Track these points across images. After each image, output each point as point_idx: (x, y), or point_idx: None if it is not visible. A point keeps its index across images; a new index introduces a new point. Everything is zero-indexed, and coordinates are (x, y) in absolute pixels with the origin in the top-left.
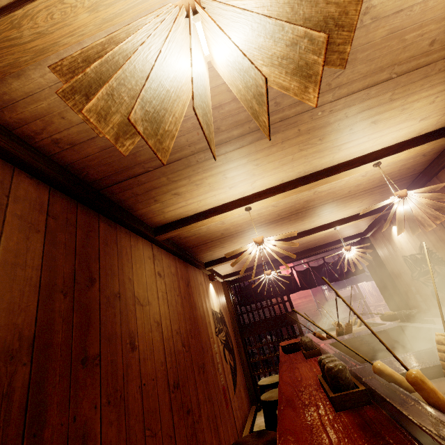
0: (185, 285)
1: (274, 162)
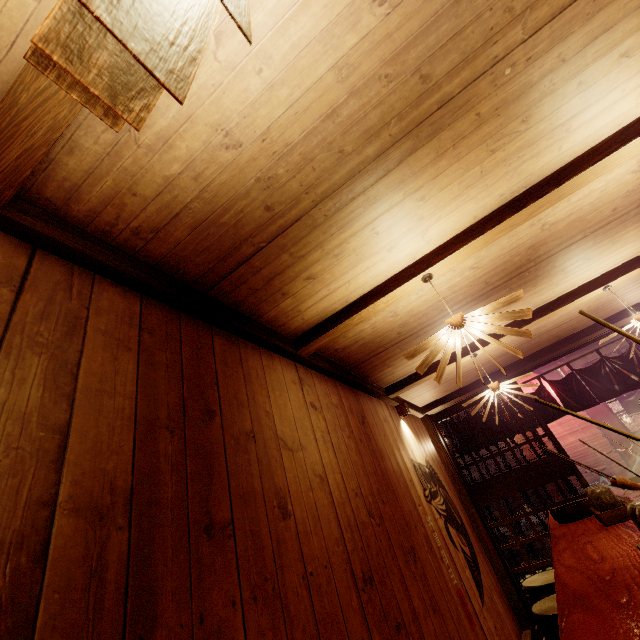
0: (359, 422)
1: (451, 186)
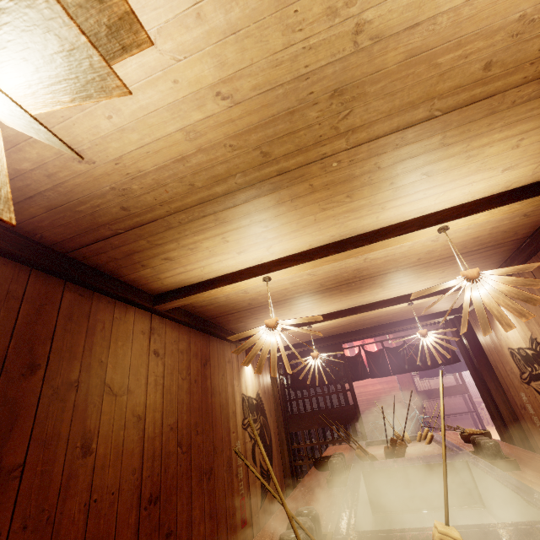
0: (201, 364)
1: (290, 223)
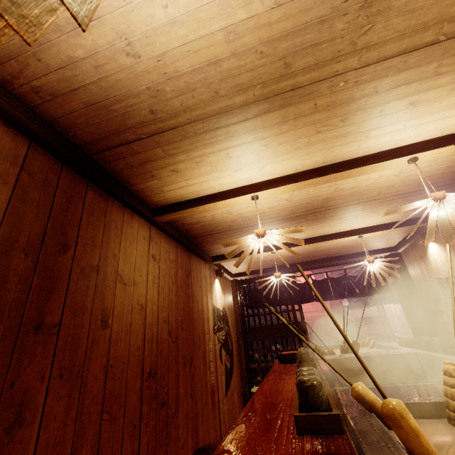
0: (185, 274)
1: (286, 144)
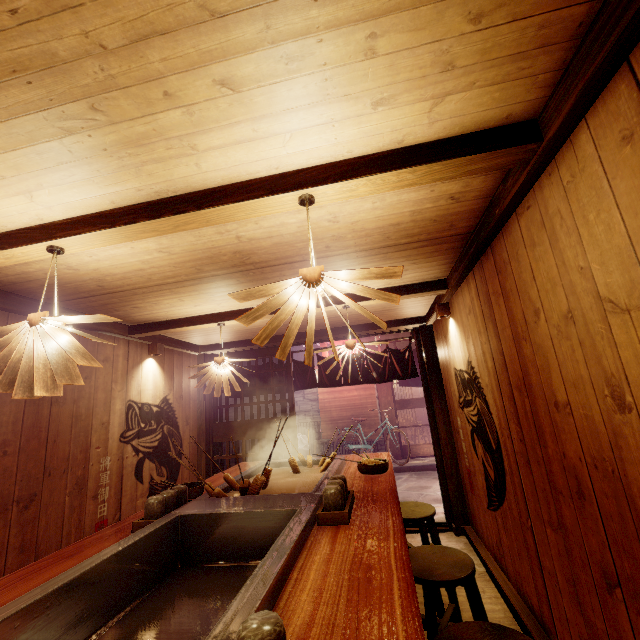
0: None
1: (23, 152)
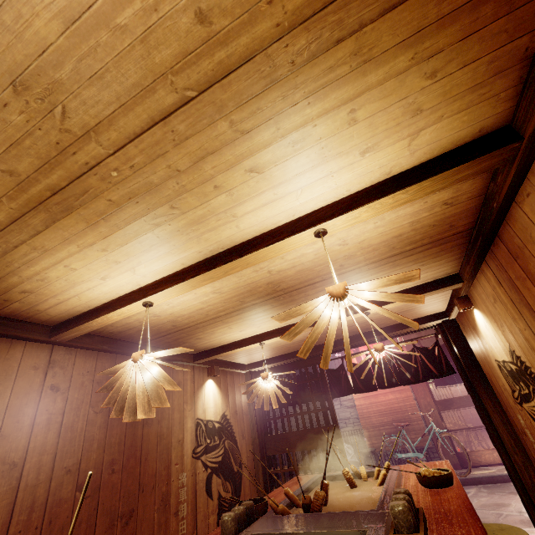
0: None
1: (131, 244)
